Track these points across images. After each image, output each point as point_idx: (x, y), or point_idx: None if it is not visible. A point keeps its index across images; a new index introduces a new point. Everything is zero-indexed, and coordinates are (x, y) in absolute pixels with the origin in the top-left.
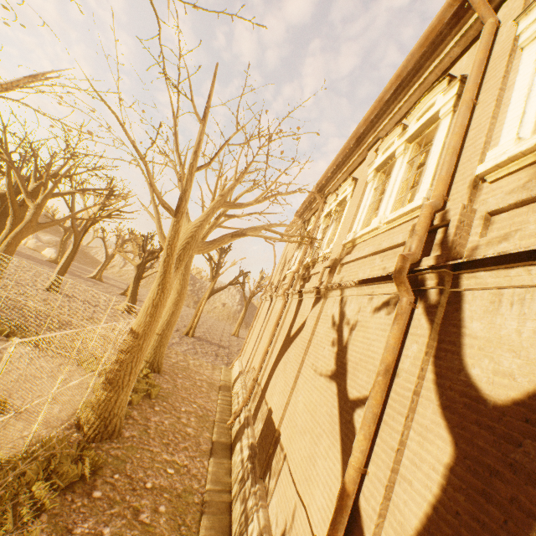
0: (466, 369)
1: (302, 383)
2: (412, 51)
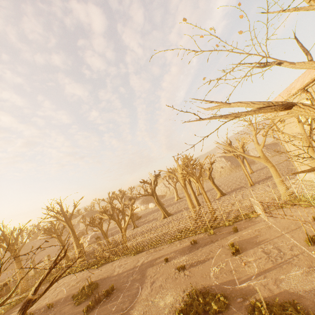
0: None
1: None
2: None
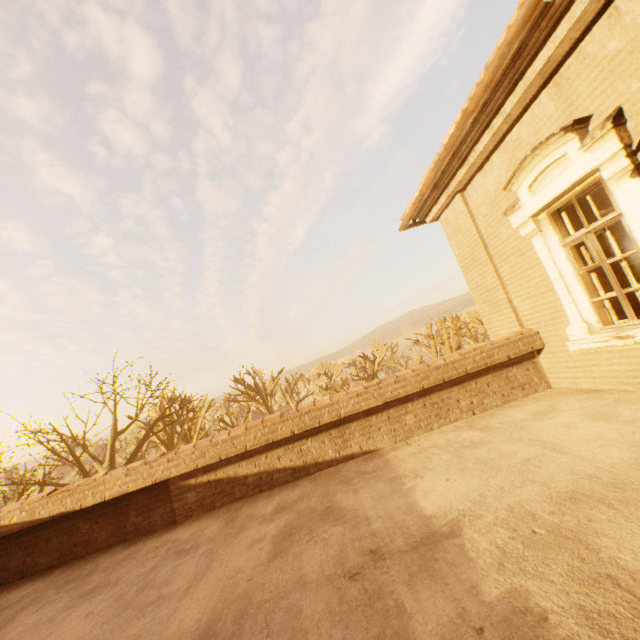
0: None
1: None
2: None
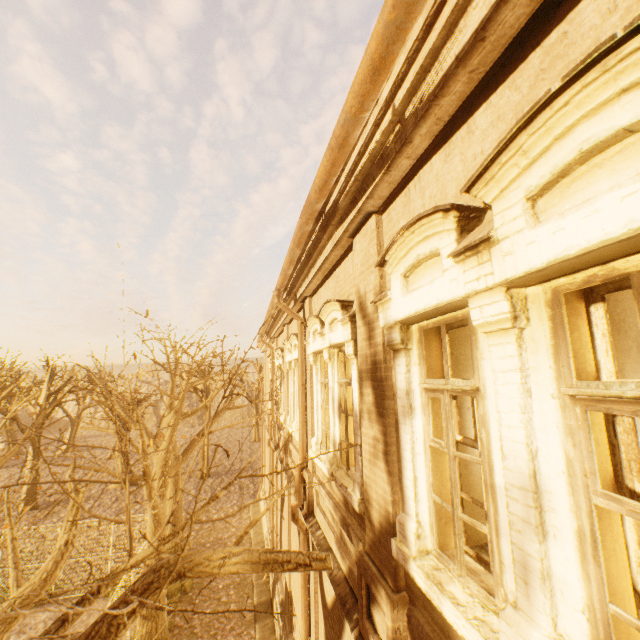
0: (323, 584)
1: None
2: (271, 302)
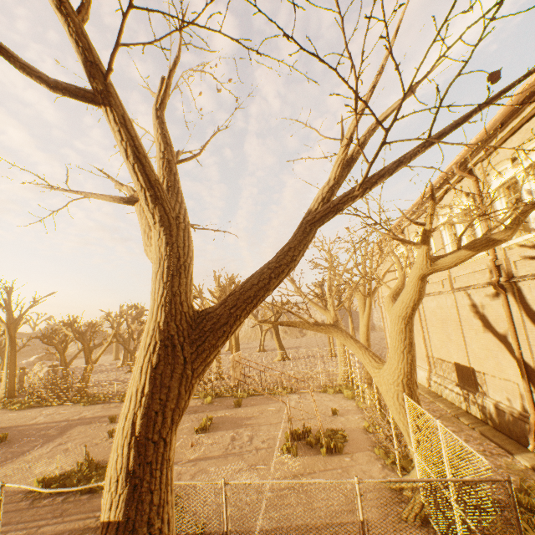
0: (532, 309)
1: (470, 340)
2: (437, 181)
